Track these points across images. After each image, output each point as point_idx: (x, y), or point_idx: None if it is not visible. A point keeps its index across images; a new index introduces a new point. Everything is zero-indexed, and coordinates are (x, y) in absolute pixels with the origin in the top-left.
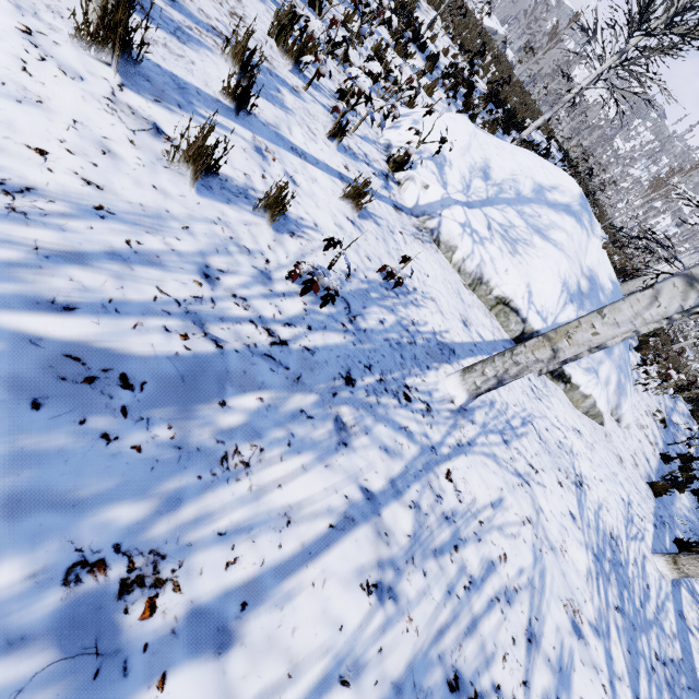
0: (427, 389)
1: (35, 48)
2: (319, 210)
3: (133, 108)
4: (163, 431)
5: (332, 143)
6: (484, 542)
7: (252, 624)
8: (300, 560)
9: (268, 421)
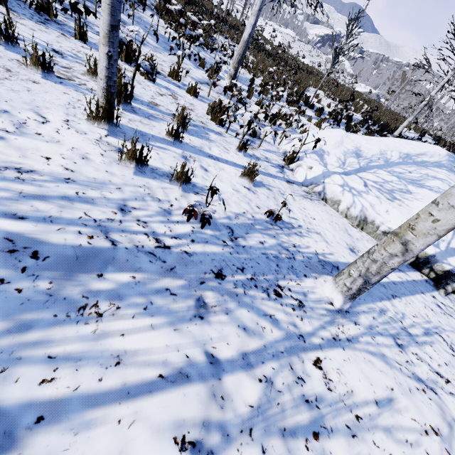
0: (302, 290)
1: (67, 125)
2: (222, 182)
3: (109, 143)
4: (44, 284)
5: (241, 153)
6: (361, 439)
7: (40, 438)
8: (115, 396)
9: (133, 290)
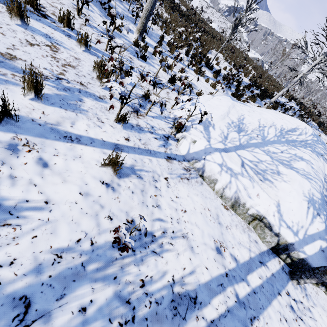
0: None
1: None
2: (64, 184)
3: None
4: None
5: (120, 125)
6: None
7: None
8: None
9: None
